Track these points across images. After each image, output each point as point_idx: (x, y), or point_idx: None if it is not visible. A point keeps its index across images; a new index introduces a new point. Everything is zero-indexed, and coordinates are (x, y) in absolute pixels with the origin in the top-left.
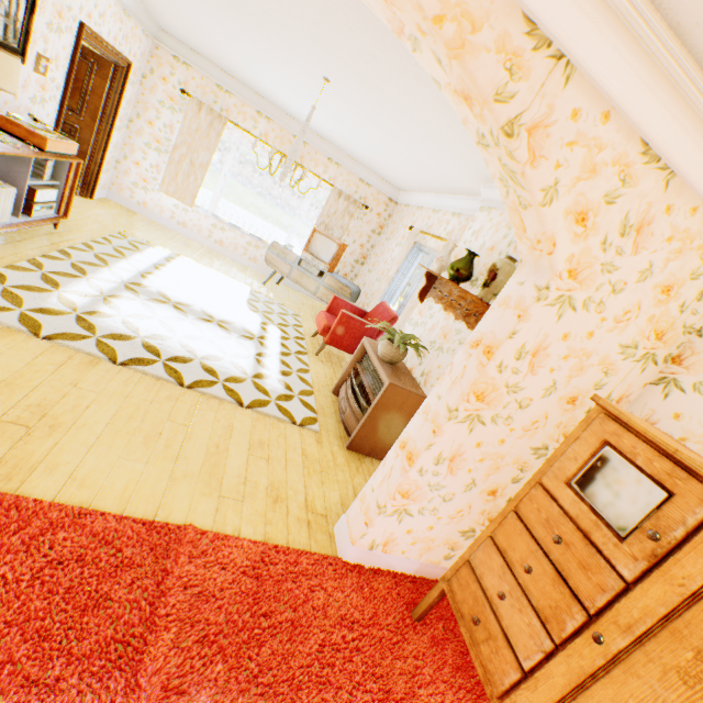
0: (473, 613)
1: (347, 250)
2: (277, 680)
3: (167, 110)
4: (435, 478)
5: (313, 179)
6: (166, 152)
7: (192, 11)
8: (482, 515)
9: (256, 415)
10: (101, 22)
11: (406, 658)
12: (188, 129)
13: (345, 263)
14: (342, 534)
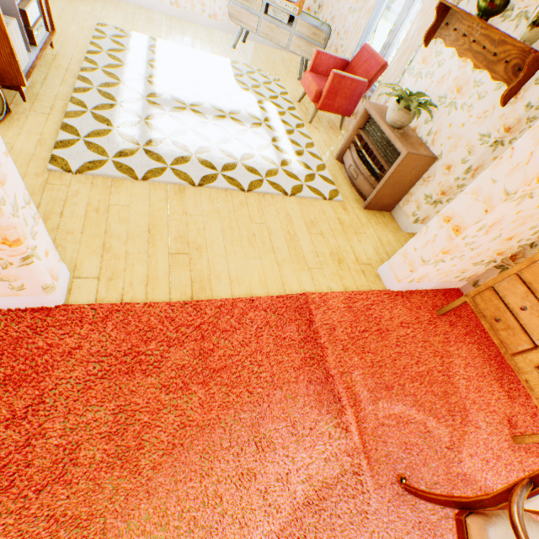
0: (494, 316)
1: None
2: (383, 359)
3: None
4: (472, 239)
5: None
6: None
7: None
8: (493, 252)
9: (298, 200)
10: None
11: (439, 335)
12: None
13: None
14: (387, 276)
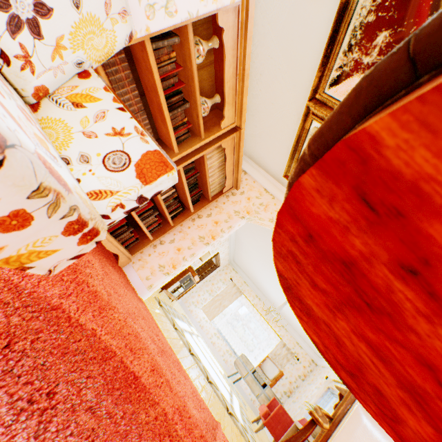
0: None
1: (280, 381)
2: None
3: (221, 282)
4: None
5: (272, 331)
6: (212, 295)
7: (254, 259)
8: None
9: (232, 421)
10: (222, 253)
11: None
12: (226, 290)
13: (277, 389)
14: None
